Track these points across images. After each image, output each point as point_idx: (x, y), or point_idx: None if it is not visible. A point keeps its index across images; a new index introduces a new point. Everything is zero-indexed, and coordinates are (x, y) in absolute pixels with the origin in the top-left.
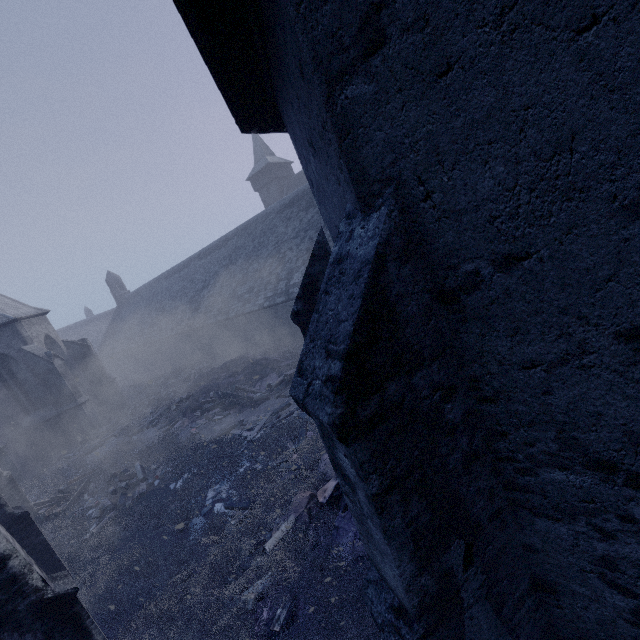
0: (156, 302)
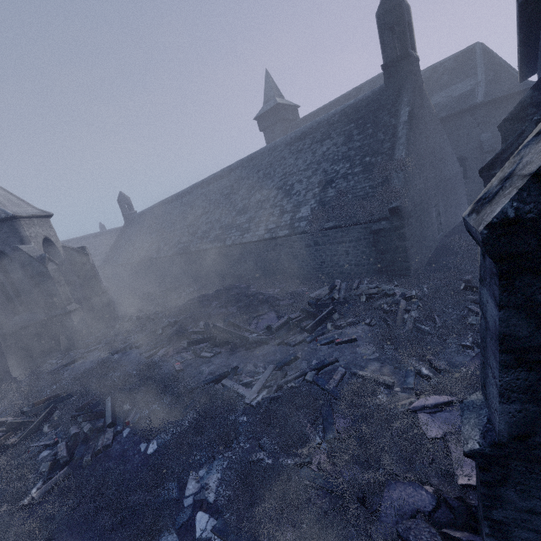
0: (157, 223)
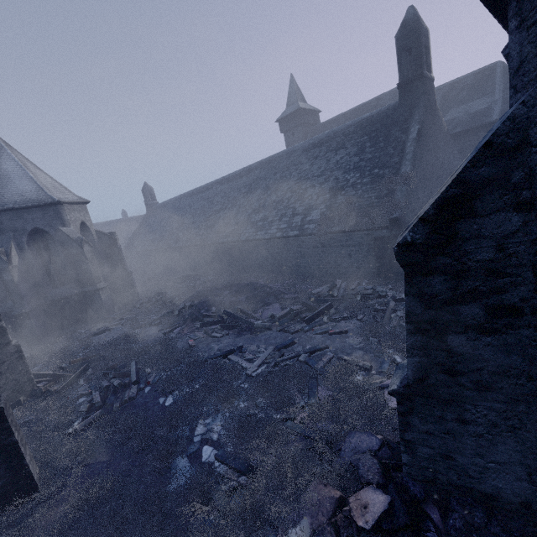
0: (178, 215)
